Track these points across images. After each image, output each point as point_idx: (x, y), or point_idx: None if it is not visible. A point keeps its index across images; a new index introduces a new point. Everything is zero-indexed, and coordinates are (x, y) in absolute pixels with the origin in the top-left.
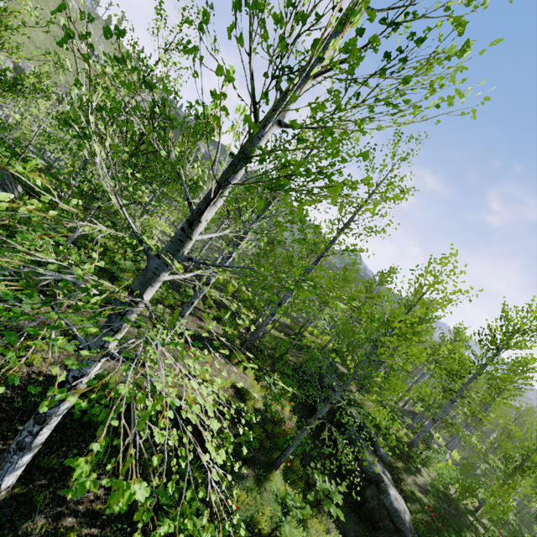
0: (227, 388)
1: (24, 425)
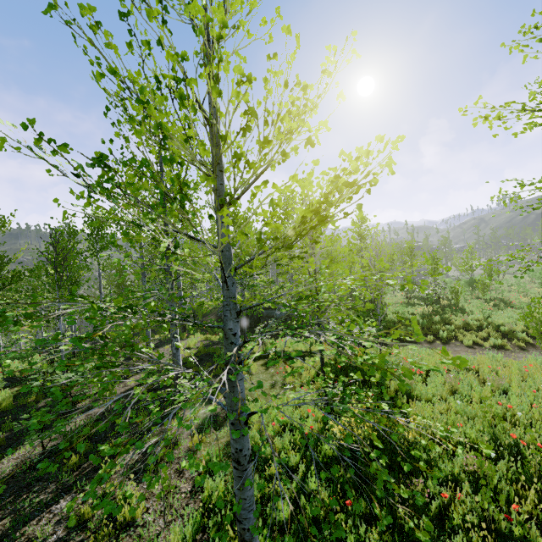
0: (197, 343)
1: (172, 345)
